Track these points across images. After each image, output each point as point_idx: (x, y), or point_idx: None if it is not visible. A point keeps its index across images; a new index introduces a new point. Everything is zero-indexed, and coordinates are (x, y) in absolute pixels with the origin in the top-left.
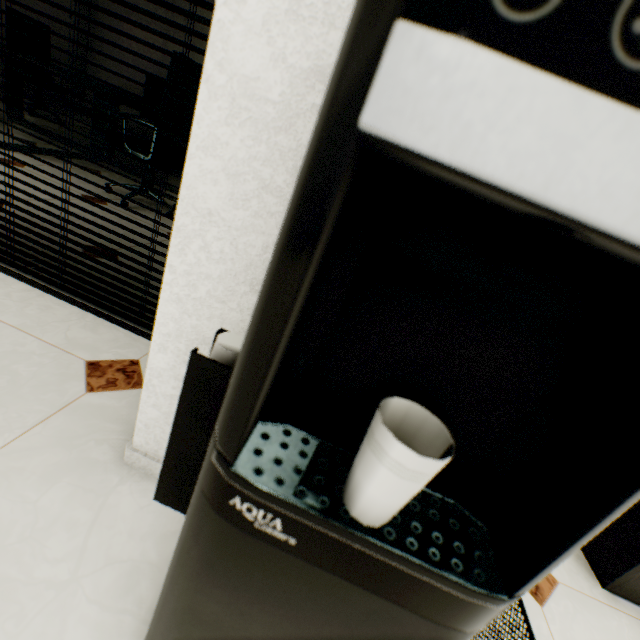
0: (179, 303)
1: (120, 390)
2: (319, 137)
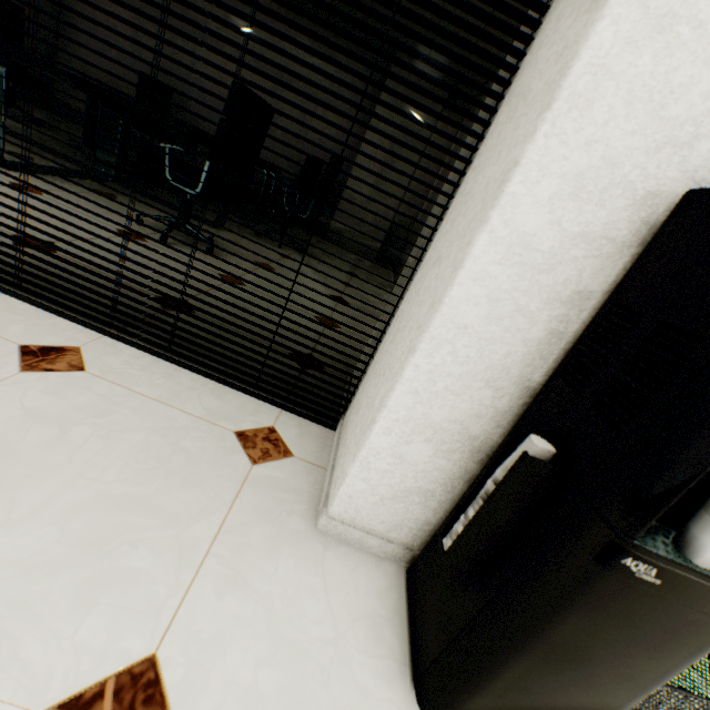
0: (415, 395)
1: (276, 460)
2: None
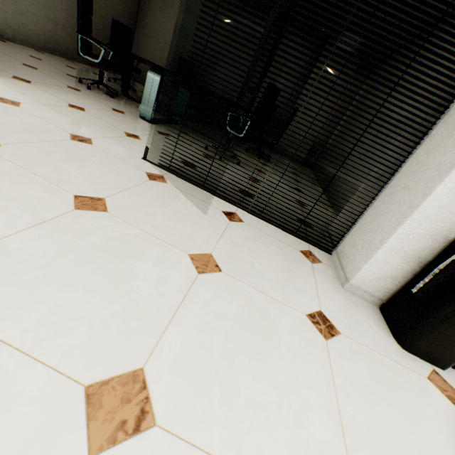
0: (399, 239)
1: (318, 263)
2: None
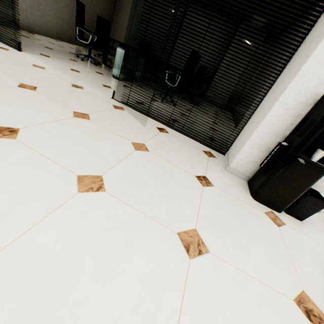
0: (256, 137)
1: (213, 157)
2: (322, 125)
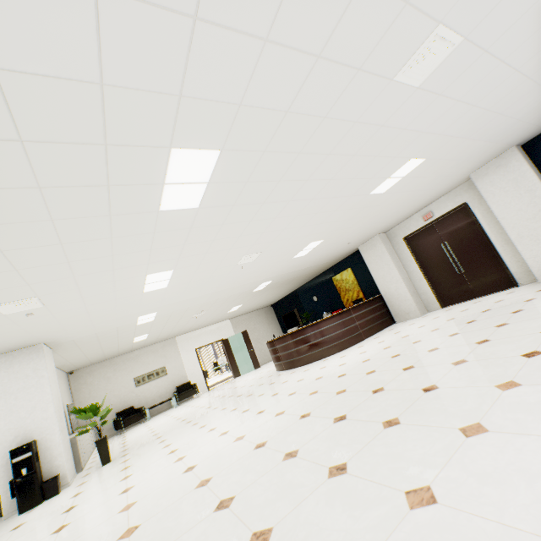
0: (3, 488)
1: None
2: (12, 464)
